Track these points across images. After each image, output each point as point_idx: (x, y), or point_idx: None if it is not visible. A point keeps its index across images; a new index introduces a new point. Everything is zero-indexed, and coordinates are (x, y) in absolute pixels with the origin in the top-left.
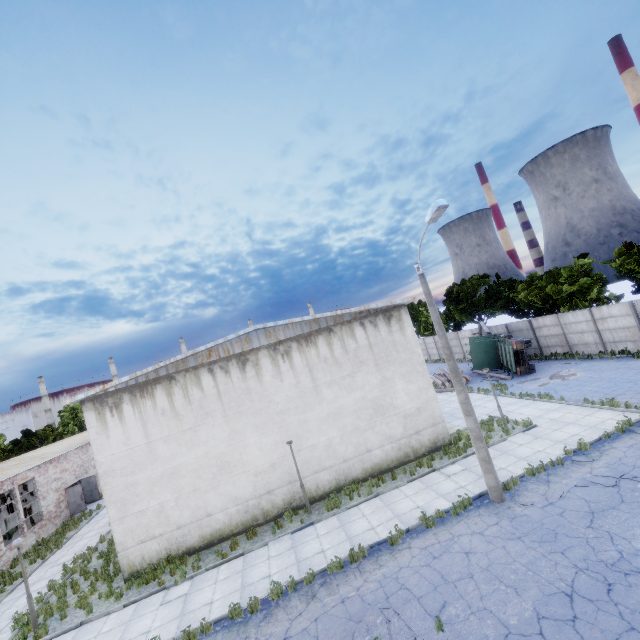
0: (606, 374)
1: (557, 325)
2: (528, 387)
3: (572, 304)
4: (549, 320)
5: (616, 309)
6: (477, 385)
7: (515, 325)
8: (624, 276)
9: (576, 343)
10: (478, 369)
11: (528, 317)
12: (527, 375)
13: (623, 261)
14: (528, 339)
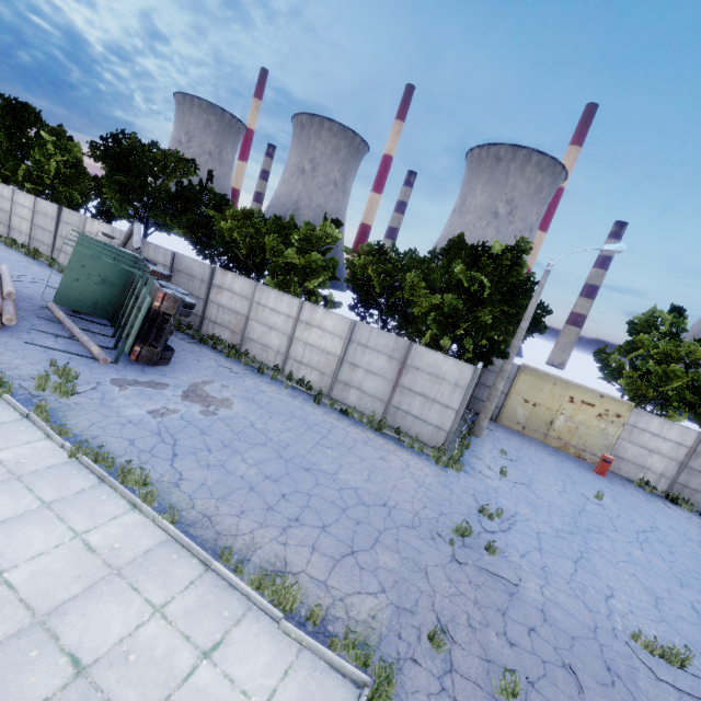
0: (276, 426)
1: (247, 299)
2: (126, 408)
3: (284, 280)
4: (242, 285)
5: (333, 321)
6: (16, 346)
7: (189, 263)
8: (355, 281)
9: (255, 338)
10: (66, 305)
11: (214, 263)
12: (149, 365)
13: (370, 262)
14: (193, 301)
